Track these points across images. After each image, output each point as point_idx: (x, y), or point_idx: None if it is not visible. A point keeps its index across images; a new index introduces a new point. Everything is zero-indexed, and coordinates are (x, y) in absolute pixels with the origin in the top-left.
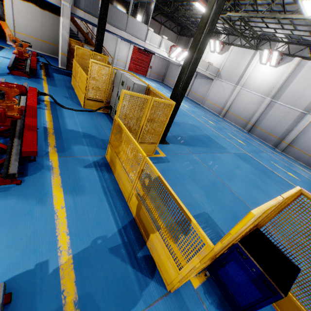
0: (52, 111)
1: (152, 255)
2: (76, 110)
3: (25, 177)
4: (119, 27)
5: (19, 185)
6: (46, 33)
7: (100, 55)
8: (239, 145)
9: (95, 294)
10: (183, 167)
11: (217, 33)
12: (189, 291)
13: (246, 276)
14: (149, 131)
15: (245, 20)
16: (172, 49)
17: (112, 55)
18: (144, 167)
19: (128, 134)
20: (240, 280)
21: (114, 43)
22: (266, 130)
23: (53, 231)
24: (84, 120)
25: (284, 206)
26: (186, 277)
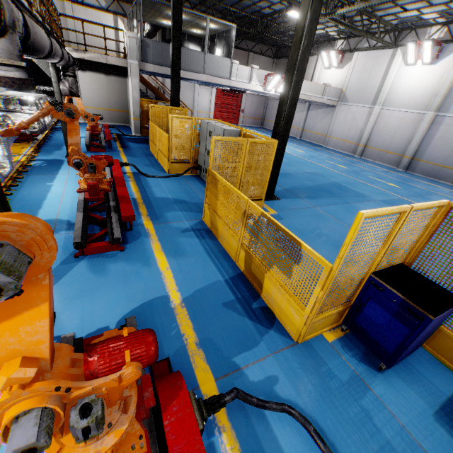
0: (137, 182)
1: (272, 310)
2: (161, 177)
3: (126, 244)
4: (196, 70)
5: (123, 251)
6: (114, 100)
7: (178, 109)
8: (390, 189)
9: (214, 339)
10: (303, 223)
11: (330, 41)
12: (322, 344)
13: (388, 312)
14: (251, 182)
15: (368, 12)
16: (267, 80)
17: (191, 107)
18: (248, 213)
19: (225, 182)
20: (382, 320)
21: (191, 91)
22: (435, 162)
23: (163, 288)
24: (172, 186)
25: (433, 229)
26: (311, 315)
